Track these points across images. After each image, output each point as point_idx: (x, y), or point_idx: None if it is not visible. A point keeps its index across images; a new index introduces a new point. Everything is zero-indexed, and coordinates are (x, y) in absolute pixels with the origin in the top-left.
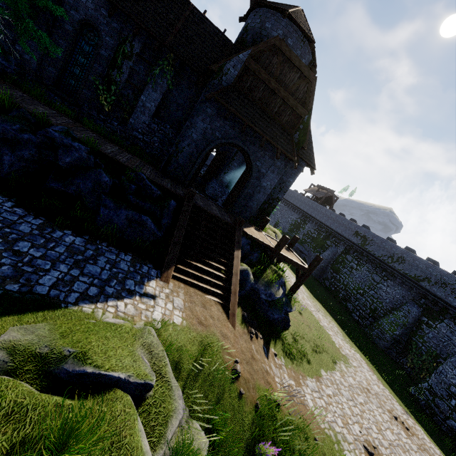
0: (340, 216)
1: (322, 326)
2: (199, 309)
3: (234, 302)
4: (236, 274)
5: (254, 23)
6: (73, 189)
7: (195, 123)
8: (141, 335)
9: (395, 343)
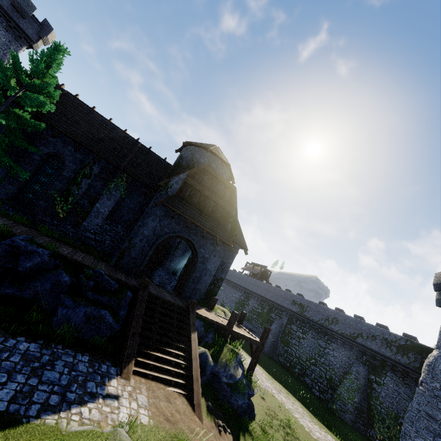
0: (276, 288)
1: (287, 409)
2: (164, 404)
3: (197, 390)
4: (195, 358)
5: (187, 154)
6: (29, 293)
7: (147, 223)
8: (114, 438)
9: (358, 413)
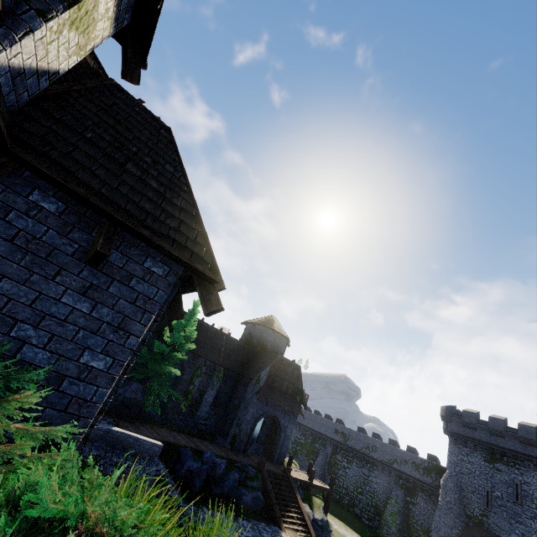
0: (318, 416)
1: None
2: None
3: (312, 532)
4: (304, 512)
5: (256, 332)
6: (225, 490)
7: (248, 410)
8: None
9: (401, 533)
